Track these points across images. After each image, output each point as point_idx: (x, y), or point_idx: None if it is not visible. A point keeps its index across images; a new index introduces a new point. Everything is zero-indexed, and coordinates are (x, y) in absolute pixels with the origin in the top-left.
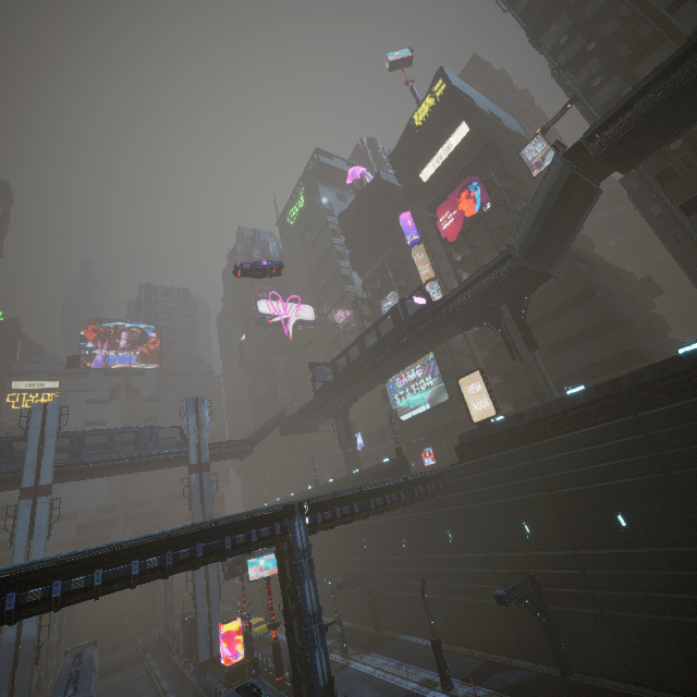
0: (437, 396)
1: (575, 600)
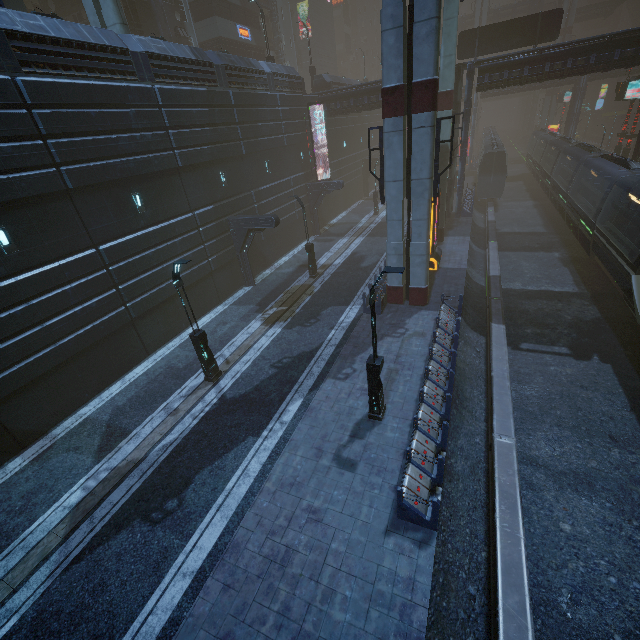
0: None
1: None
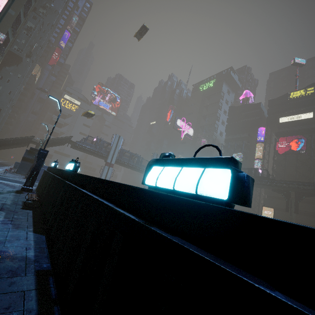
0: None
1: None
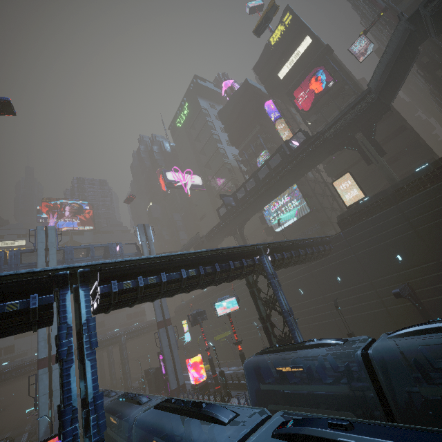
0: (301, 211)
1: (441, 291)
